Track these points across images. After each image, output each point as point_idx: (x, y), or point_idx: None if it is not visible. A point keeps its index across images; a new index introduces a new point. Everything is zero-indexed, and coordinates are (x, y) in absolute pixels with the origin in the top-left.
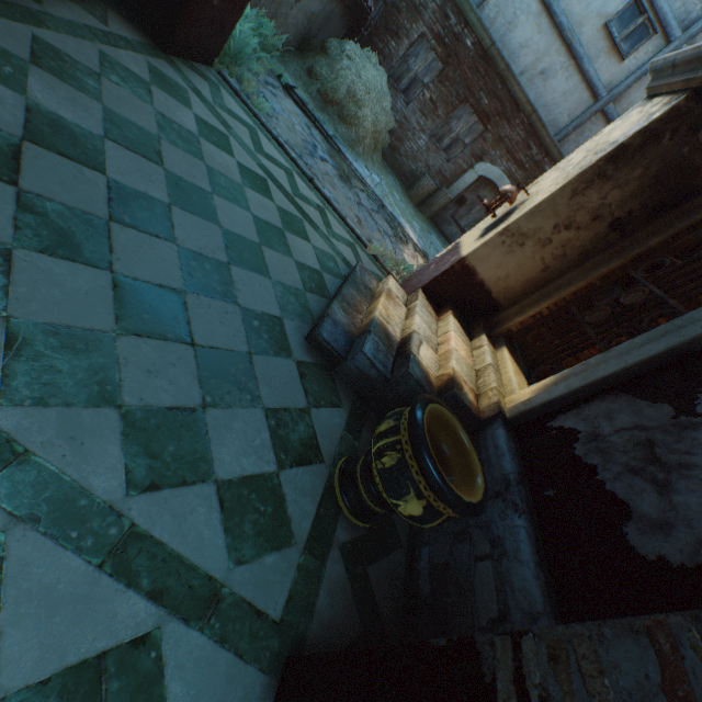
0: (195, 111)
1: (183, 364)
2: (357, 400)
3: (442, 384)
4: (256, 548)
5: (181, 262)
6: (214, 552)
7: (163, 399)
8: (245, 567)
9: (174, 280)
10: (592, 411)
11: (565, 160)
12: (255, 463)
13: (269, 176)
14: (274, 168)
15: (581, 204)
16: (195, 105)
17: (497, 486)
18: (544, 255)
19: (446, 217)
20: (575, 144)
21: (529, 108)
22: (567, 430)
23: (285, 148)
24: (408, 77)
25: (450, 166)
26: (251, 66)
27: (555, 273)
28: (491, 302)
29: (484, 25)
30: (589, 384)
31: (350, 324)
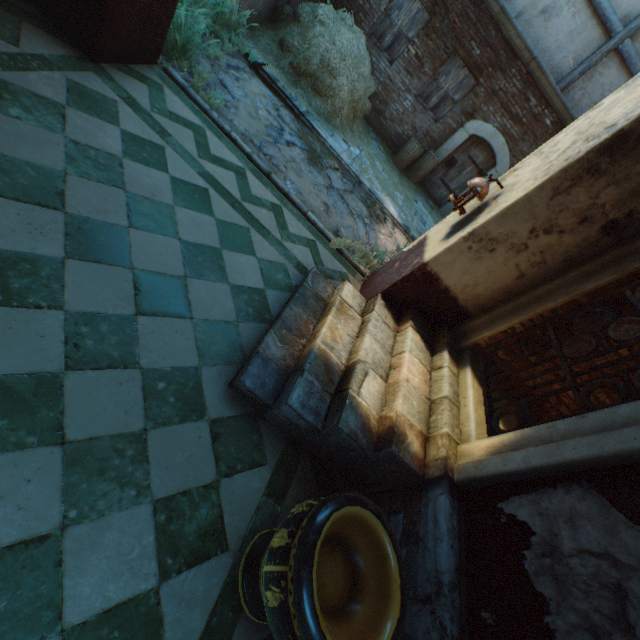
0: (124, 126)
1: (43, 475)
2: (287, 448)
3: (383, 432)
4: None
5: (66, 333)
6: None
7: (4, 535)
8: None
9: (52, 360)
10: (553, 505)
11: (551, 142)
12: (126, 584)
13: (212, 183)
14: (221, 172)
15: (566, 204)
16: (125, 119)
17: (428, 585)
18: (519, 261)
19: (435, 180)
20: (581, 91)
21: (527, 54)
22: (520, 521)
23: (239, 144)
24: (391, 33)
25: (438, 126)
26: (210, 51)
27: (533, 281)
28: (459, 309)
29: None
30: (552, 465)
31: (287, 355)
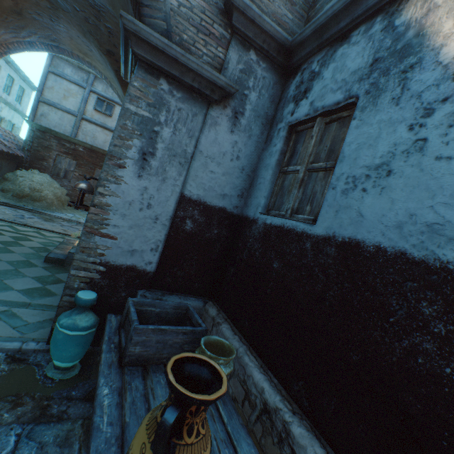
0: None
1: None
2: None
3: None
4: (41, 297)
5: None
6: (24, 299)
7: None
8: (38, 300)
9: None
10: None
11: None
12: (32, 286)
13: None
14: (1, 227)
15: None
16: None
17: None
18: None
19: None
20: None
21: None
22: None
23: (3, 219)
24: (62, 171)
25: None
26: None
27: None
28: None
29: (83, 142)
30: None
31: (65, 252)
